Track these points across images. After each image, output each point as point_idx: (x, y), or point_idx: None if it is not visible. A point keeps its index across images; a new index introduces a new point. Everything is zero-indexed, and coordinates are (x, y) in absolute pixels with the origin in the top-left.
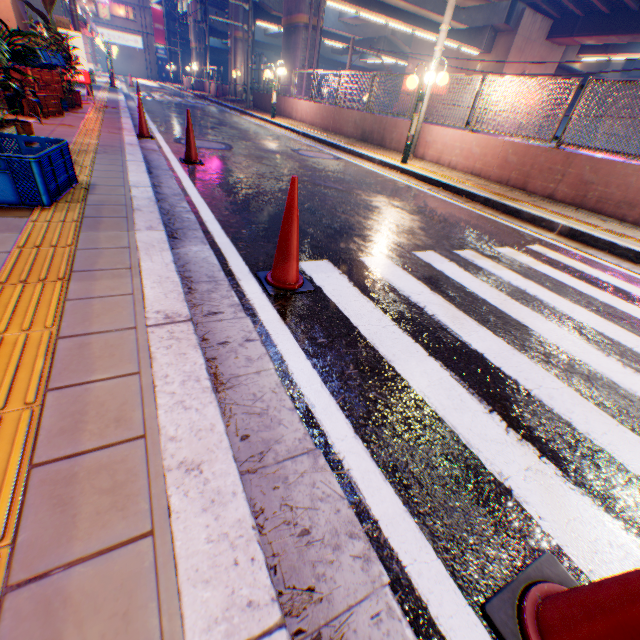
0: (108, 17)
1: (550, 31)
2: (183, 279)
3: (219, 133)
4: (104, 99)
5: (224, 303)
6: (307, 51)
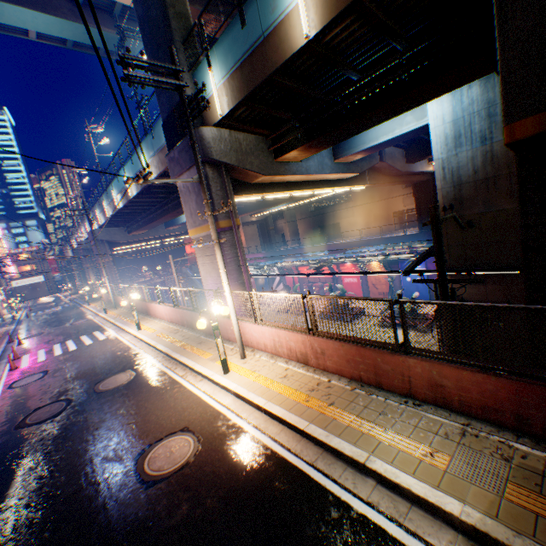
0: (19, 276)
1: None
2: (0, 364)
3: (48, 327)
4: (4, 331)
5: (4, 364)
6: (108, 270)
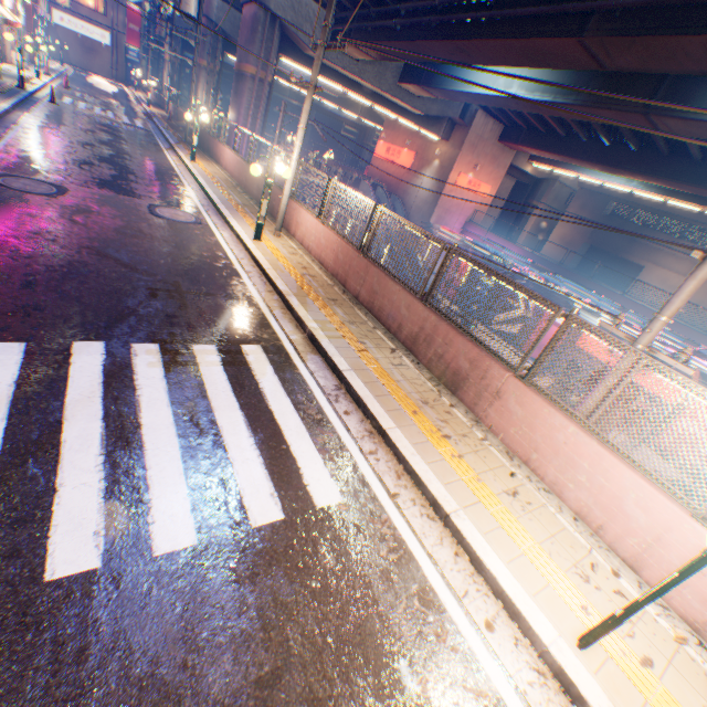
0: (67, 4)
1: (502, 134)
2: None
3: (84, 172)
4: None
5: None
6: (253, 101)
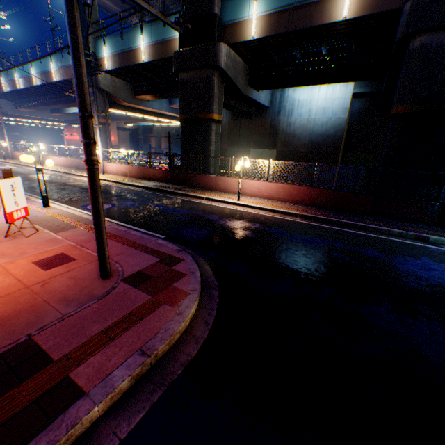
0: None
1: None
2: None
3: None
4: None
5: None
6: None
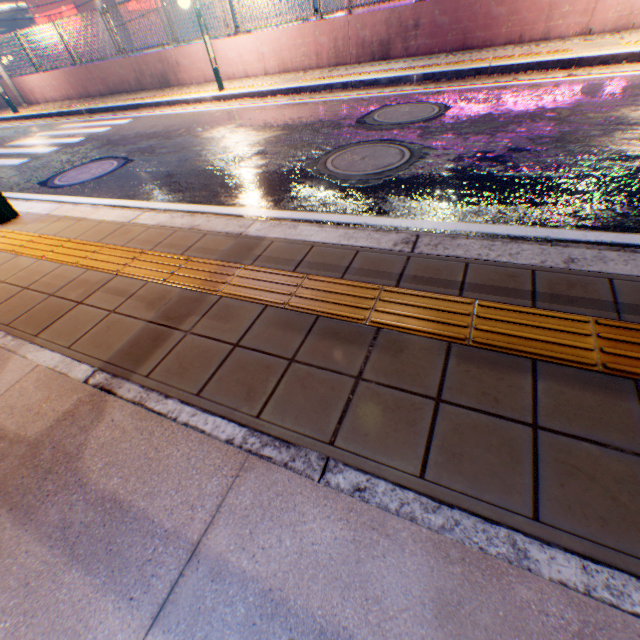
0: None
1: None
2: None
3: None
4: None
5: None
6: None
